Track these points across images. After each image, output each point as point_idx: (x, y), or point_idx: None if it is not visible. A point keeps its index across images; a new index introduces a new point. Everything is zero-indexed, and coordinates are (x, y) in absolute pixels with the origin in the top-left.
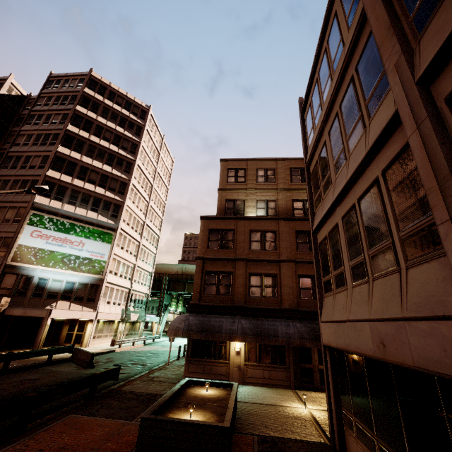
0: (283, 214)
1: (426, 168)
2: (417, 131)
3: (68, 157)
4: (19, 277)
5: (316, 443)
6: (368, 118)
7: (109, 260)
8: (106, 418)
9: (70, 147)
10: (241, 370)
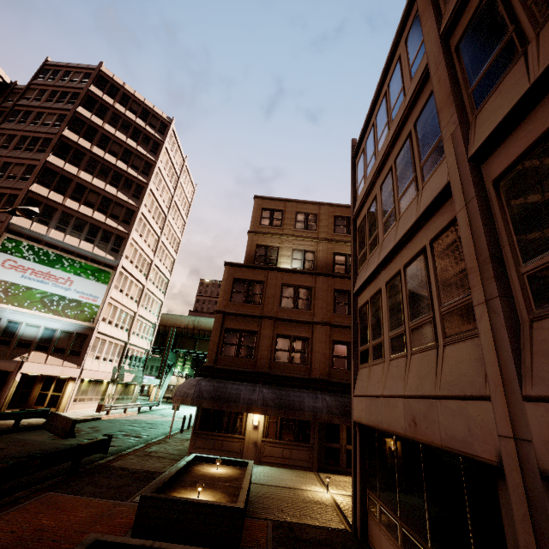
0: (322, 268)
1: (469, 247)
2: (465, 209)
3: (61, 171)
4: None
5: (336, 530)
6: (422, 181)
7: (104, 305)
8: (93, 497)
9: (65, 158)
10: (258, 447)
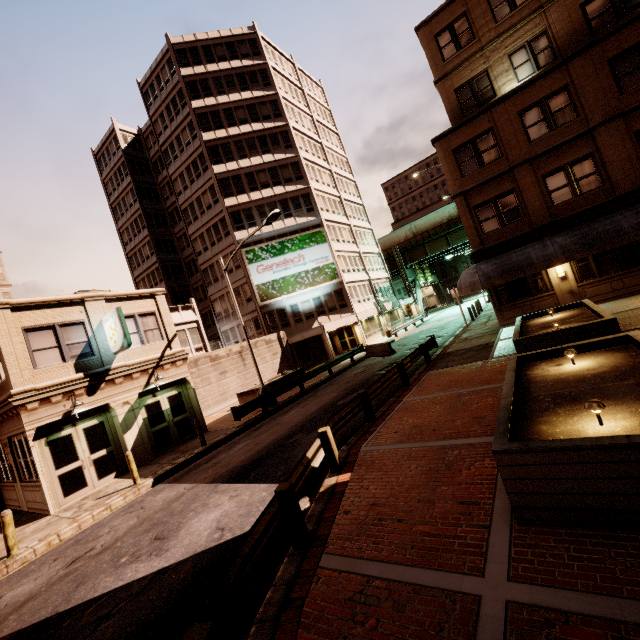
0: (569, 46)
1: None
2: None
3: (228, 174)
4: (275, 312)
5: None
6: None
7: (336, 260)
8: (461, 365)
9: (222, 161)
10: (576, 294)
